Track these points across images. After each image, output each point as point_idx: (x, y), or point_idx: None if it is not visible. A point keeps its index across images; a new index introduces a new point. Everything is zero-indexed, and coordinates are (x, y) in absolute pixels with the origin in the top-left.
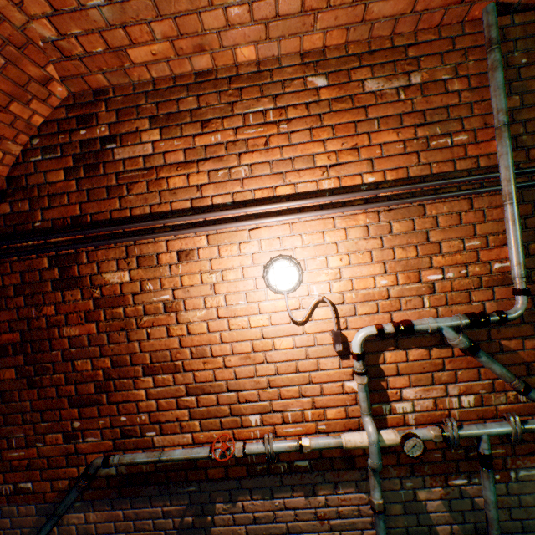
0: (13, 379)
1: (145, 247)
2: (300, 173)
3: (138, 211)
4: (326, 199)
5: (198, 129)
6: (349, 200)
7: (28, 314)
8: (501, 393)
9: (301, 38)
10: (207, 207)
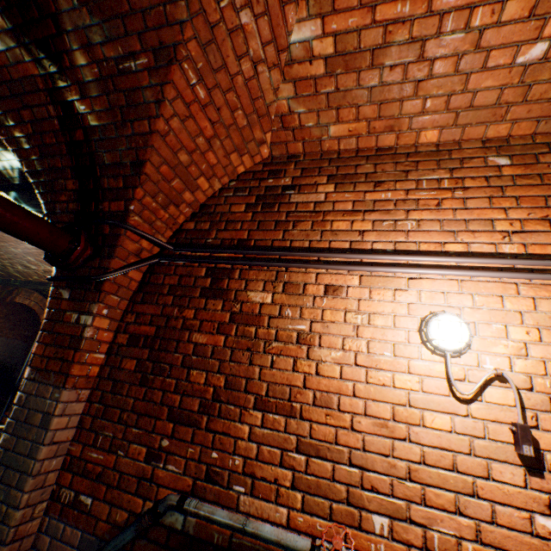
0: (130, 371)
1: (294, 275)
2: (474, 234)
3: (297, 244)
4: (508, 261)
5: (370, 187)
6: (537, 268)
7: (170, 312)
8: None
9: (486, 127)
10: (365, 250)
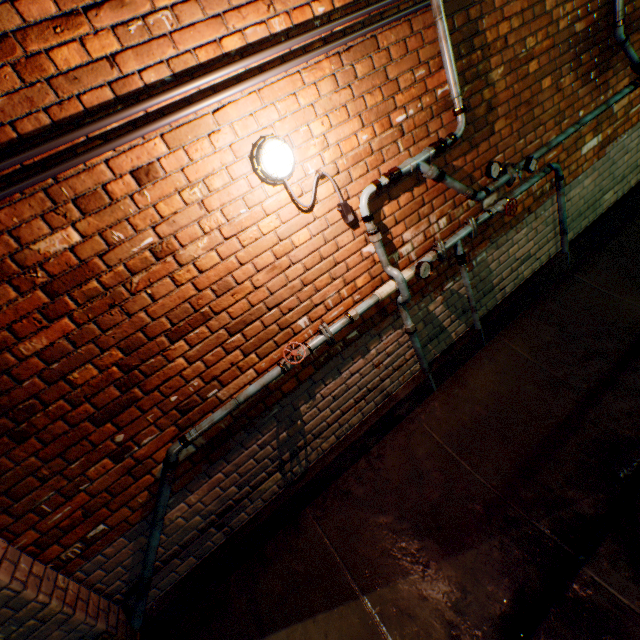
0: None
1: (77, 183)
2: (242, 12)
3: (28, 126)
4: (286, 46)
5: None
6: (307, 44)
7: None
8: (459, 207)
9: None
10: (141, 92)
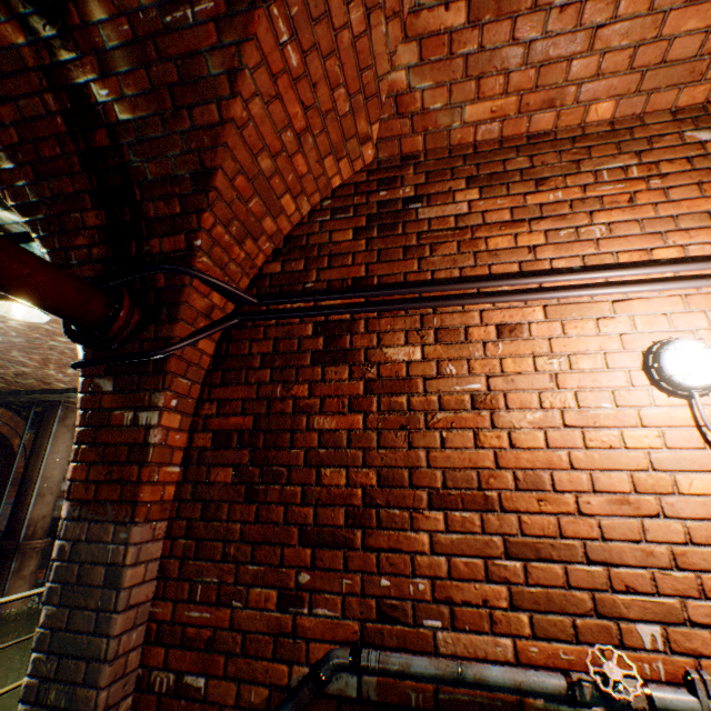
0: (226, 484)
1: (447, 318)
2: (689, 233)
3: (442, 274)
4: None
5: (530, 187)
6: None
7: (271, 393)
8: None
9: (679, 91)
10: (543, 272)
